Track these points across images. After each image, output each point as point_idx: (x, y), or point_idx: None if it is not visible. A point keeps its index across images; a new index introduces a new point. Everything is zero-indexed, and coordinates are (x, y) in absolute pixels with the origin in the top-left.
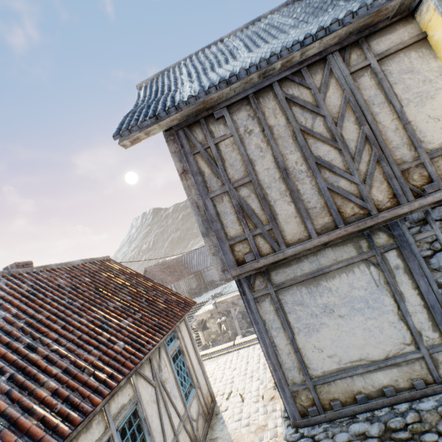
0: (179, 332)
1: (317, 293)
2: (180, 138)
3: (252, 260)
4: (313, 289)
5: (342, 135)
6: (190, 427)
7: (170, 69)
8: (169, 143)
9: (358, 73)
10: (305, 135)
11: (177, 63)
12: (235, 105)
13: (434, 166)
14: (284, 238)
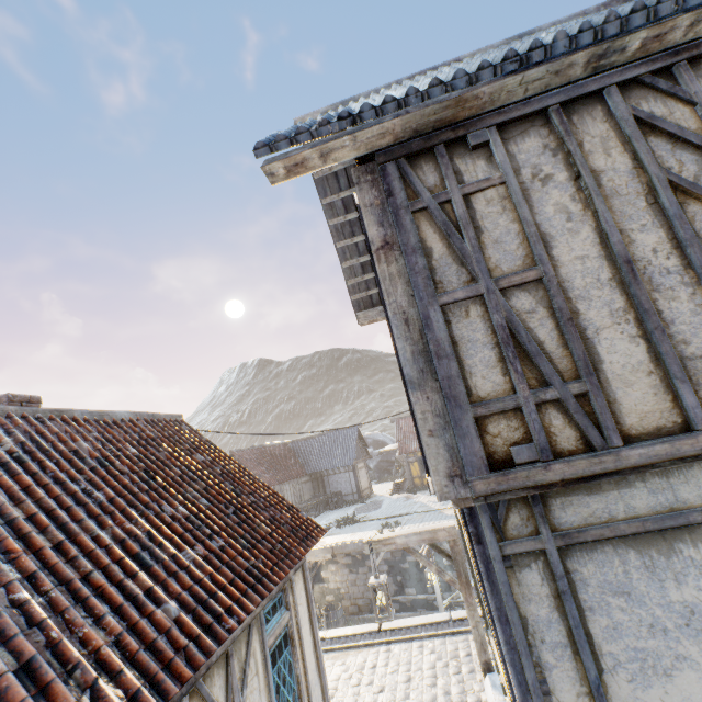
0: (290, 593)
1: (668, 571)
2: (388, 177)
3: (531, 462)
4: (657, 560)
5: None
6: None
7: (360, 98)
8: (361, 188)
9: None
10: (679, 195)
11: (372, 90)
12: (515, 125)
13: None
14: (618, 420)
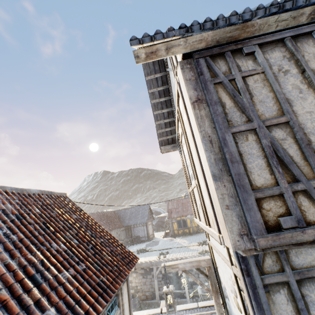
0: (120, 296)
1: None
2: (200, 65)
3: (293, 228)
4: None
5: None
6: None
7: None
8: (184, 71)
9: None
10: None
11: None
12: (267, 45)
13: None
14: None
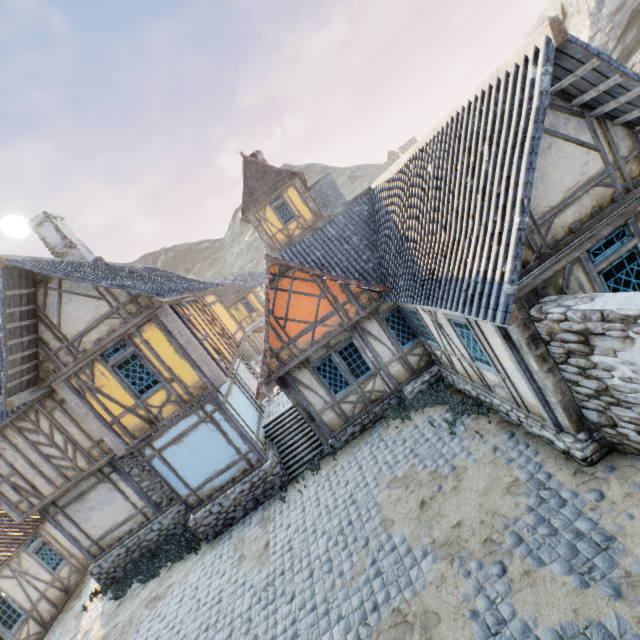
0: (43, 531)
1: (84, 503)
2: None
3: (30, 509)
4: (82, 502)
5: (56, 441)
6: (61, 583)
7: None
8: None
9: (53, 410)
10: (37, 445)
11: None
12: None
13: (102, 446)
14: (44, 494)
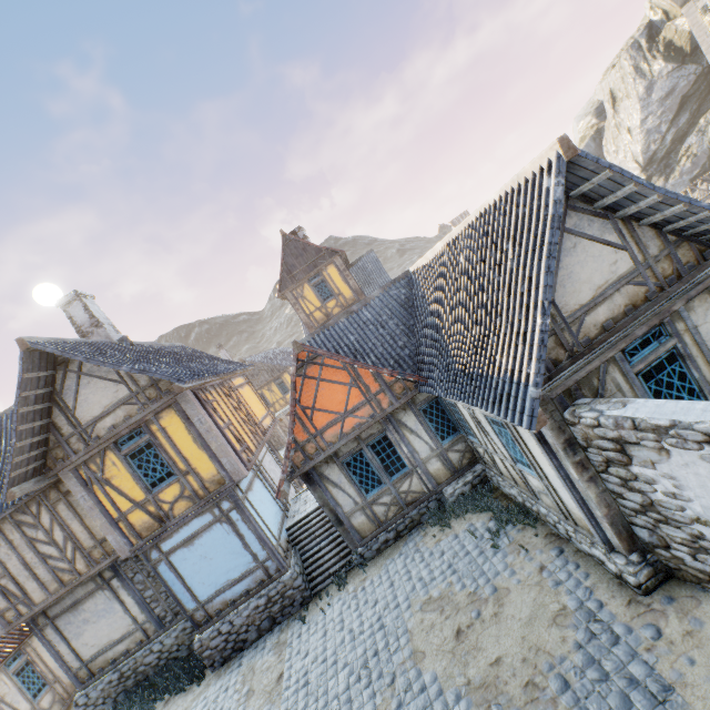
0: (29, 646)
1: (78, 613)
2: None
3: (17, 619)
4: (76, 612)
5: (55, 538)
6: None
7: None
8: None
9: (57, 503)
10: (34, 542)
11: None
12: None
13: (105, 546)
14: (35, 601)
